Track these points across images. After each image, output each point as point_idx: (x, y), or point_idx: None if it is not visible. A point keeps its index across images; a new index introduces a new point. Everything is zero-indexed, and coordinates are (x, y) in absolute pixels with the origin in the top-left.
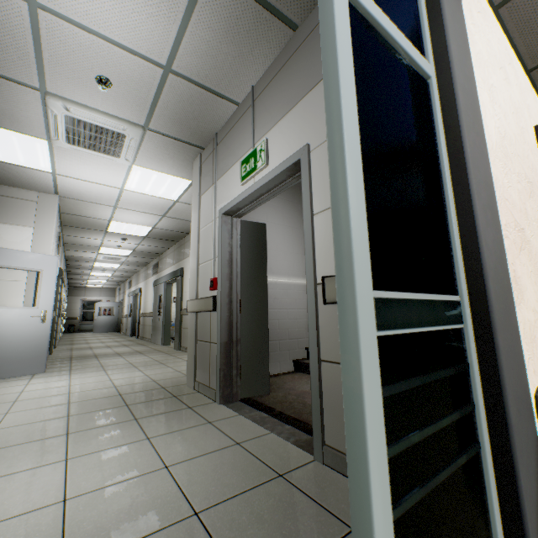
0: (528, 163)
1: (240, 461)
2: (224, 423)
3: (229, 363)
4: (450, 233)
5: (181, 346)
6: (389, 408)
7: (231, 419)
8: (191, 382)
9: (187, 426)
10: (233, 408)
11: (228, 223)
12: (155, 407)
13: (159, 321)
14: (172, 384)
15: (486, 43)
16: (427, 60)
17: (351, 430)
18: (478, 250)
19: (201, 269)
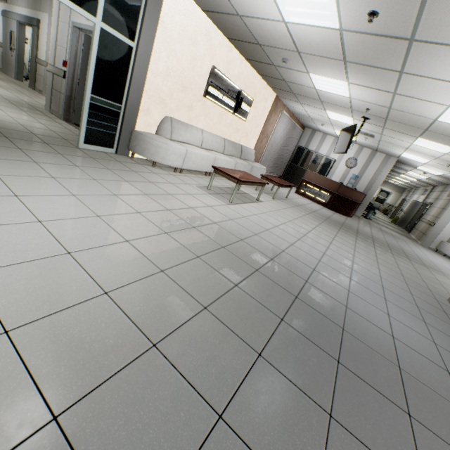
0: (190, 80)
1: (68, 131)
2: (64, 125)
3: (70, 106)
4: (125, 91)
5: (35, 88)
6: (91, 114)
7: (67, 125)
8: (48, 109)
9: (48, 120)
10: (69, 124)
11: (77, 33)
12: (31, 111)
13: (11, 56)
14: (36, 106)
15: (181, 30)
16: (135, 41)
17: (82, 113)
18: (128, 98)
19: (58, 49)
